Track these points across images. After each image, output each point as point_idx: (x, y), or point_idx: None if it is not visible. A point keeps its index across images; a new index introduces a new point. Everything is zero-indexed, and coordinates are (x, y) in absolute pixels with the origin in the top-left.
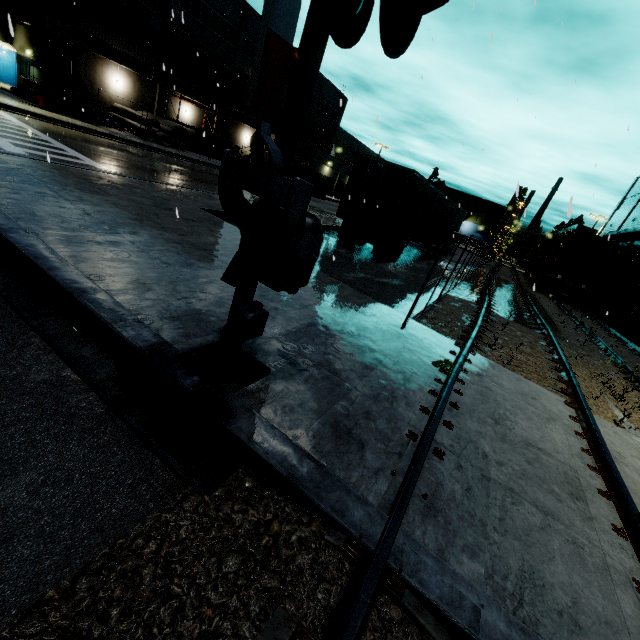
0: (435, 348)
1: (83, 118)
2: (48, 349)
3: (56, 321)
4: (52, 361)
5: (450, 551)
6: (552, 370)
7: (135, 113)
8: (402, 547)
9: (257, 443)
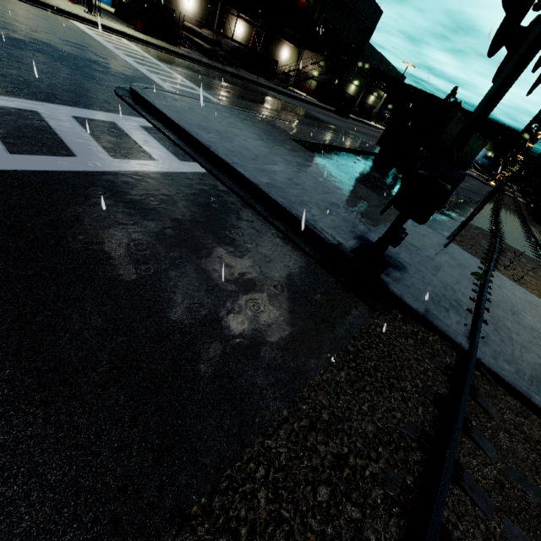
0: (468, 263)
1: (170, 41)
2: (286, 239)
3: (282, 224)
4: (292, 246)
5: (498, 360)
6: None
7: (202, 33)
8: (478, 352)
9: (404, 299)
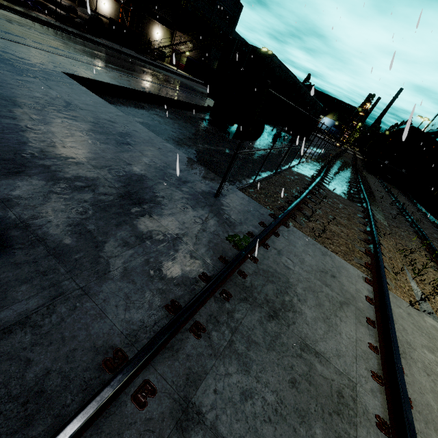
0: (244, 219)
1: None
2: None
3: None
4: None
5: None
6: (362, 242)
7: None
8: None
9: None
